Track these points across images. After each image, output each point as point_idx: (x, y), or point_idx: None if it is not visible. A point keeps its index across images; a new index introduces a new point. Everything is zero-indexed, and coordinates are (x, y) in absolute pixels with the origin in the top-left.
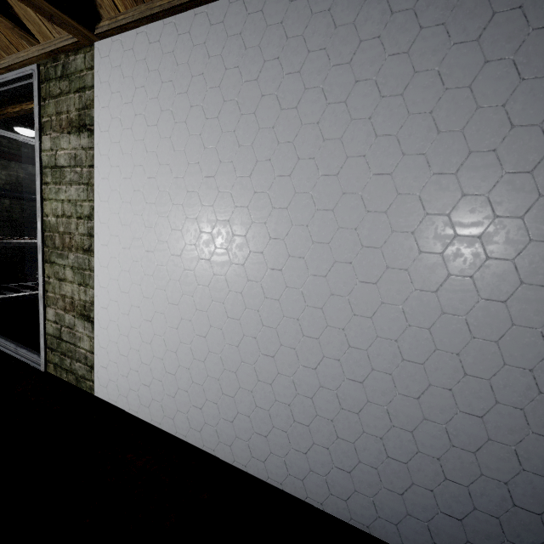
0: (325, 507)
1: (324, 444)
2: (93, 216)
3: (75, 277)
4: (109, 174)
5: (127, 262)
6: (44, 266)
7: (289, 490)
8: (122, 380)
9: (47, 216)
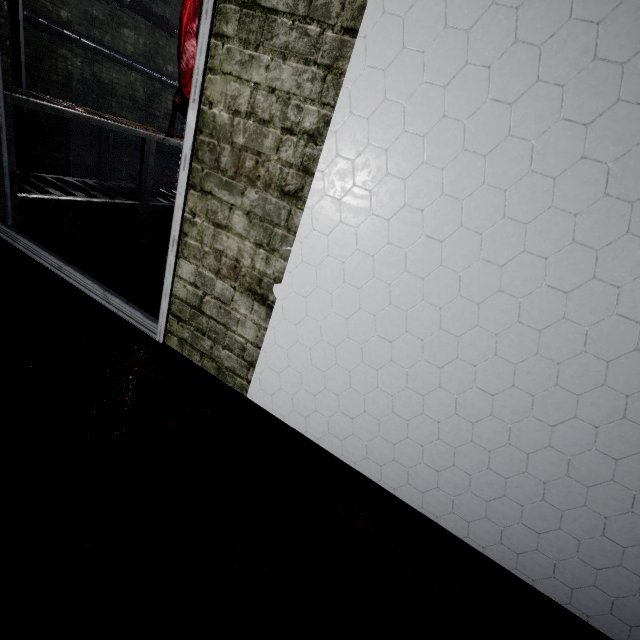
0: (591, 620)
1: (637, 572)
2: (322, 136)
3: (250, 230)
4: (391, 62)
5: (377, 241)
6: (187, 193)
7: (542, 589)
8: (305, 396)
9: (210, 104)
